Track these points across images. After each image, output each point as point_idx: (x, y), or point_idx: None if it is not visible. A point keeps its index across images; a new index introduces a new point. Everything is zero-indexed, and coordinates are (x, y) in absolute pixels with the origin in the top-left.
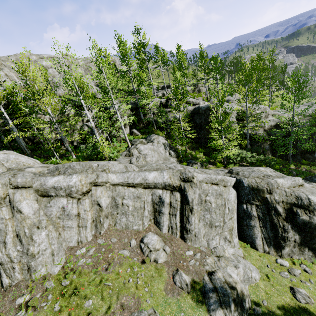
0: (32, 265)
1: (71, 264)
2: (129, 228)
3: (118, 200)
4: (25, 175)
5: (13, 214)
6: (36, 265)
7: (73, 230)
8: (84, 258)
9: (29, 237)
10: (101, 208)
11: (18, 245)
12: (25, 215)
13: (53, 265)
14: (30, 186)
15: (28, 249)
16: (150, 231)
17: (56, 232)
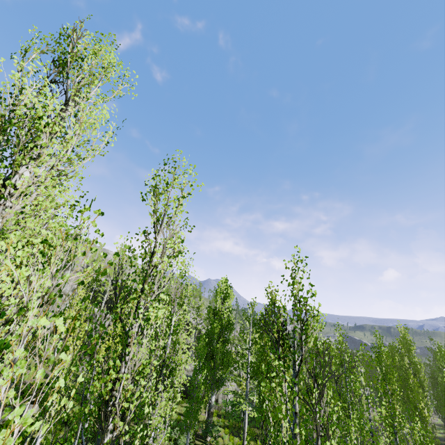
0: None
1: None
2: None
3: None
4: None
5: None
6: None
7: None
8: None
9: None
10: None
11: None
12: None
13: None
14: None
15: None
16: None
17: None
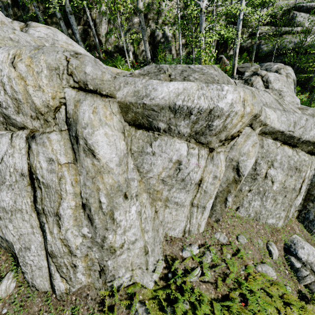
0: (108, 266)
1: (178, 277)
2: (259, 220)
3: (262, 166)
4: (99, 64)
5: (74, 155)
6: (116, 267)
7: (183, 211)
8: (198, 267)
9: (108, 213)
10: (239, 177)
11: (84, 226)
12: (102, 163)
13: (146, 274)
14: (111, 95)
15: (105, 238)
16: (294, 233)
17: (150, 208)
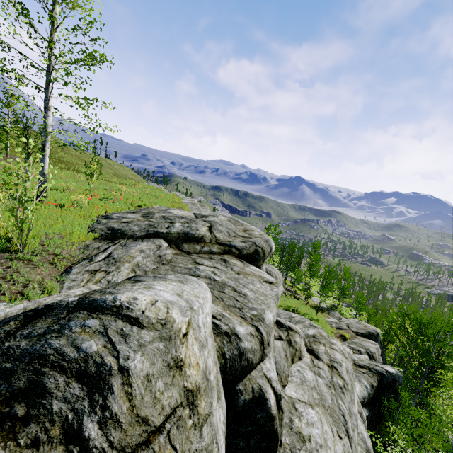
0: None
1: None
2: None
3: None
4: None
5: None
6: None
7: None
8: None
9: None
10: None
11: None
12: None
13: None
14: None
15: None
16: None
17: None
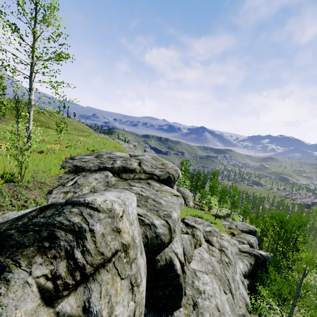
0: None
1: None
2: None
3: None
4: None
5: None
6: None
7: None
8: None
9: None
10: None
11: None
12: None
13: None
14: None
15: None
16: None
17: None
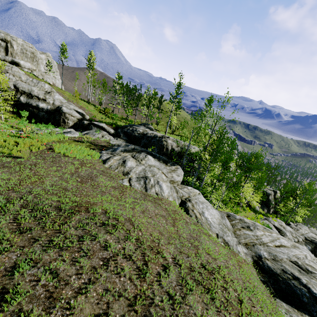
0: None
1: None
2: None
3: None
4: None
5: None
6: None
7: None
8: None
9: None
10: None
11: None
12: None
13: None
14: None
15: None
16: None
17: None
